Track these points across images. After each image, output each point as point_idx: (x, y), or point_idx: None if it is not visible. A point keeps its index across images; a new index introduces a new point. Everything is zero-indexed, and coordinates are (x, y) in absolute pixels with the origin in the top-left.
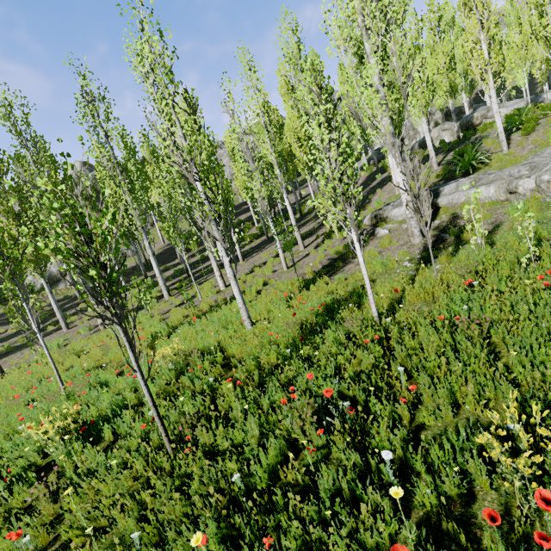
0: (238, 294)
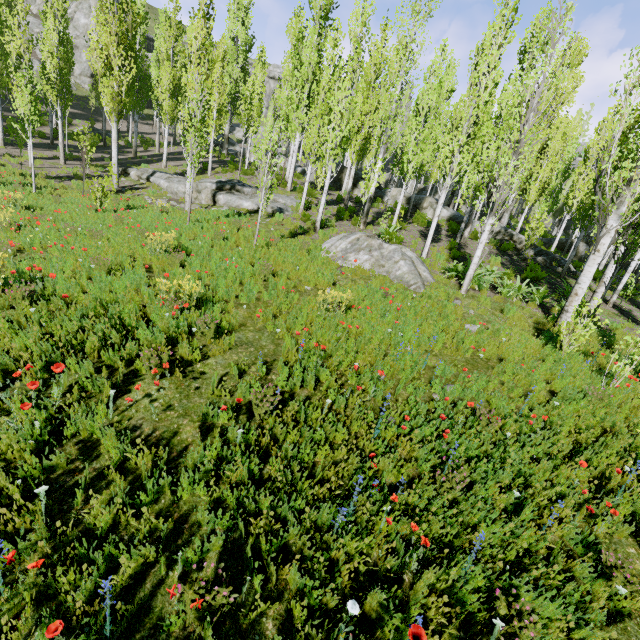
0: None
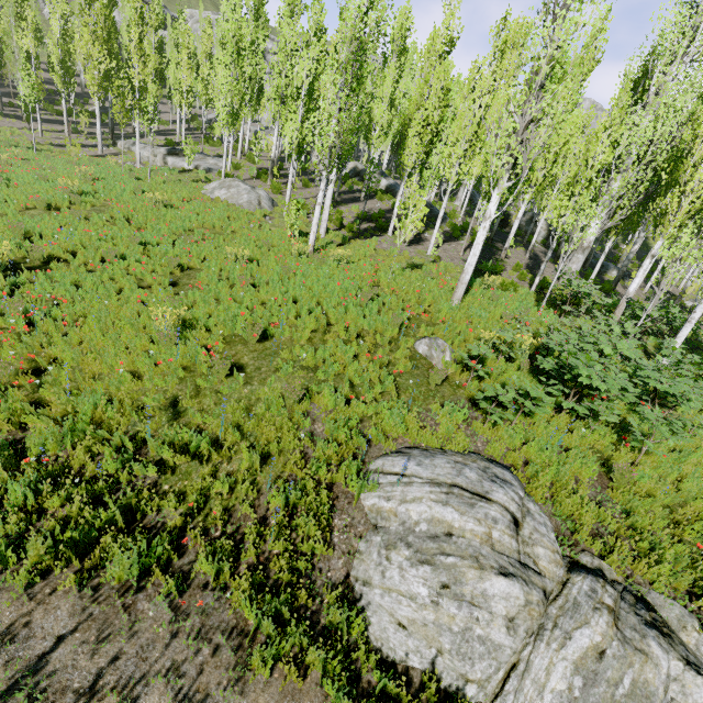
0: None
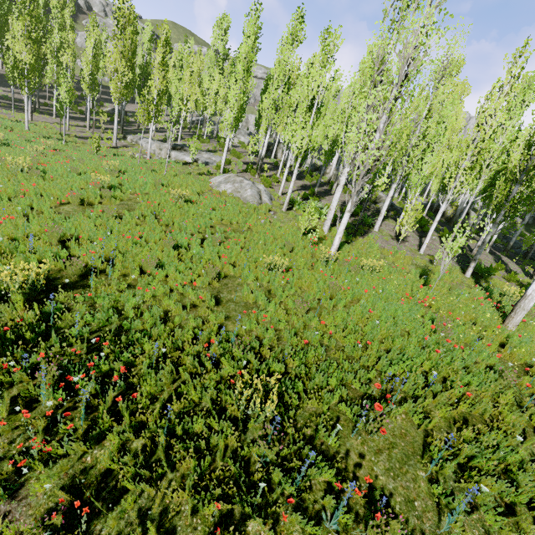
0: (27, 117)
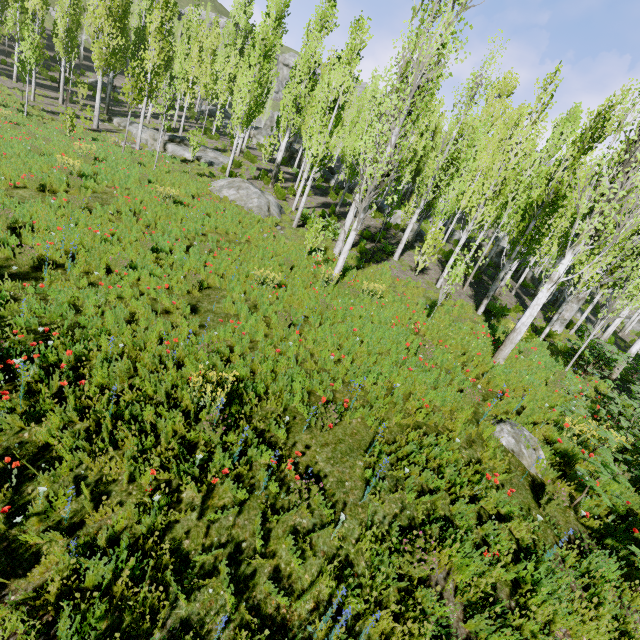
0: None
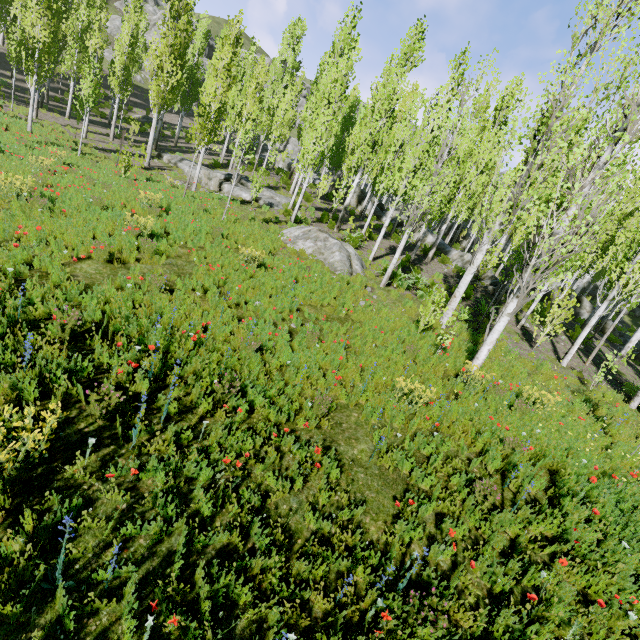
0: (31, 114)
